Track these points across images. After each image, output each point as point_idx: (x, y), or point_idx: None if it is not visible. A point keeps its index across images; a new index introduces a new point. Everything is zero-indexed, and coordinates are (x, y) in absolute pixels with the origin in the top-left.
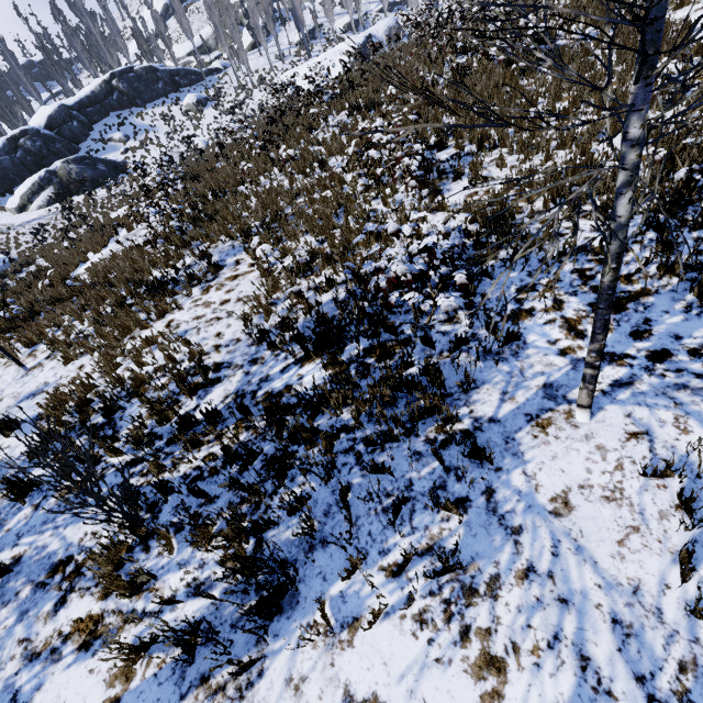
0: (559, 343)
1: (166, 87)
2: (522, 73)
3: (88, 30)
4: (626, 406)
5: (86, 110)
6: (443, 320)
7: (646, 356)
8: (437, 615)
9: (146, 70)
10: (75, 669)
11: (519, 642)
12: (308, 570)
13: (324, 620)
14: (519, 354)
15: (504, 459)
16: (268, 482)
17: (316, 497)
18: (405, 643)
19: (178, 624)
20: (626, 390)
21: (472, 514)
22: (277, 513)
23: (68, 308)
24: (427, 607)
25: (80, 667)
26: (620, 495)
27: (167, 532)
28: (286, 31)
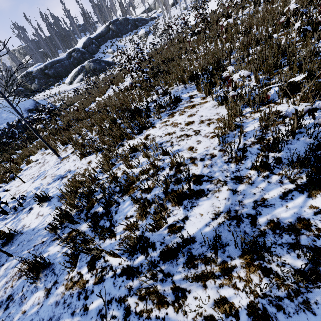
0: None
1: (132, 27)
2: None
3: (101, 5)
4: None
5: (98, 39)
6: None
7: None
8: None
9: (124, 19)
10: None
11: None
12: None
13: None
14: None
15: None
16: None
17: None
18: None
19: None
20: None
21: None
22: None
23: (85, 124)
24: None
25: None
26: None
27: None
28: None
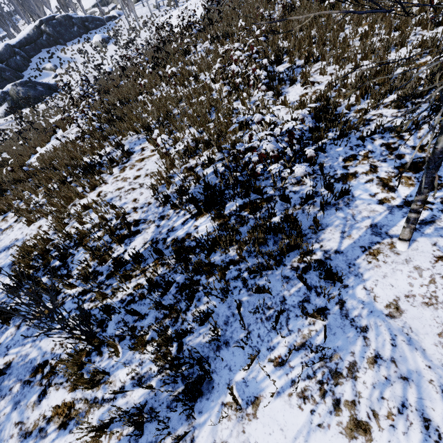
0: (377, 195)
1: (79, 30)
2: (332, 7)
3: None
4: (432, 238)
5: (24, 48)
6: (293, 183)
7: (441, 202)
8: (315, 392)
9: (64, 18)
10: (57, 442)
11: (376, 409)
12: (217, 364)
13: (235, 401)
14: (349, 204)
15: (349, 279)
16: (182, 302)
17: (217, 311)
18: (294, 413)
19: (130, 410)
20: (430, 226)
21: (331, 319)
22: (190, 324)
23: (26, 186)
24: (307, 387)
25: (61, 441)
26: (435, 301)
27: (113, 341)
28: None
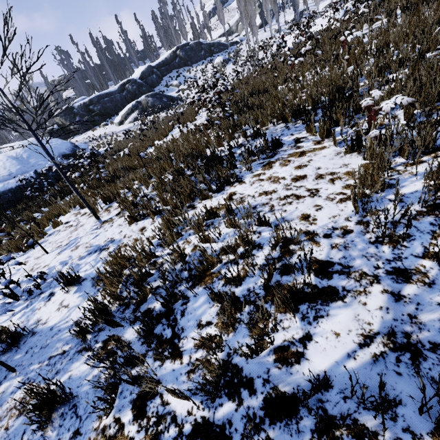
0: None
1: (205, 54)
2: None
3: (168, 26)
4: None
5: (161, 69)
6: None
7: None
8: None
9: (196, 44)
10: None
11: None
12: None
13: None
14: None
15: None
16: None
17: None
18: None
19: None
20: None
21: None
22: None
23: (138, 174)
24: None
25: None
26: None
27: None
28: (284, 13)
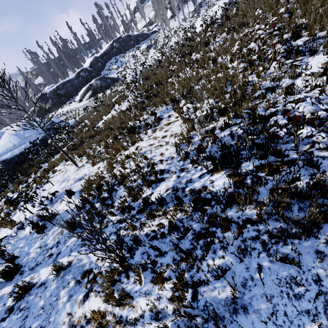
0: None
1: (134, 43)
2: None
3: (105, 24)
4: None
5: (103, 58)
6: (322, 148)
7: None
8: None
9: (126, 37)
10: None
11: None
12: None
13: None
14: None
15: None
16: (197, 250)
17: (234, 269)
18: None
19: None
20: None
21: None
22: (205, 274)
23: (95, 140)
24: None
25: None
26: None
27: (138, 269)
28: (187, 6)
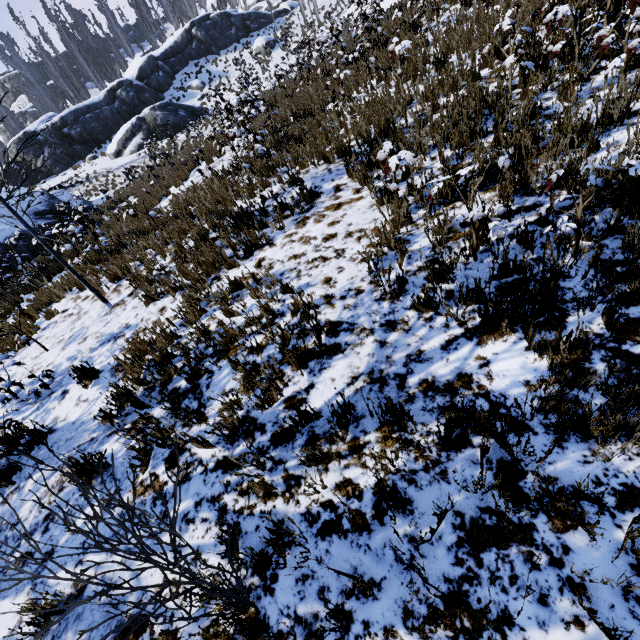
0: None
1: (238, 32)
2: None
3: None
4: None
5: (169, 60)
6: None
7: None
8: None
9: (221, 17)
10: None
11: None
12: None
13: None
14: None
15: None
16: (482, 587)
17: None
18: None
19: None
20: None
21: None
22: None
23: (151, 241)
24: None
25: None
26: None
27: (293, 639)
28: None
